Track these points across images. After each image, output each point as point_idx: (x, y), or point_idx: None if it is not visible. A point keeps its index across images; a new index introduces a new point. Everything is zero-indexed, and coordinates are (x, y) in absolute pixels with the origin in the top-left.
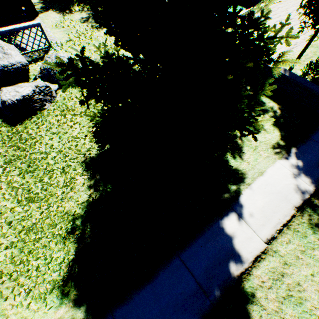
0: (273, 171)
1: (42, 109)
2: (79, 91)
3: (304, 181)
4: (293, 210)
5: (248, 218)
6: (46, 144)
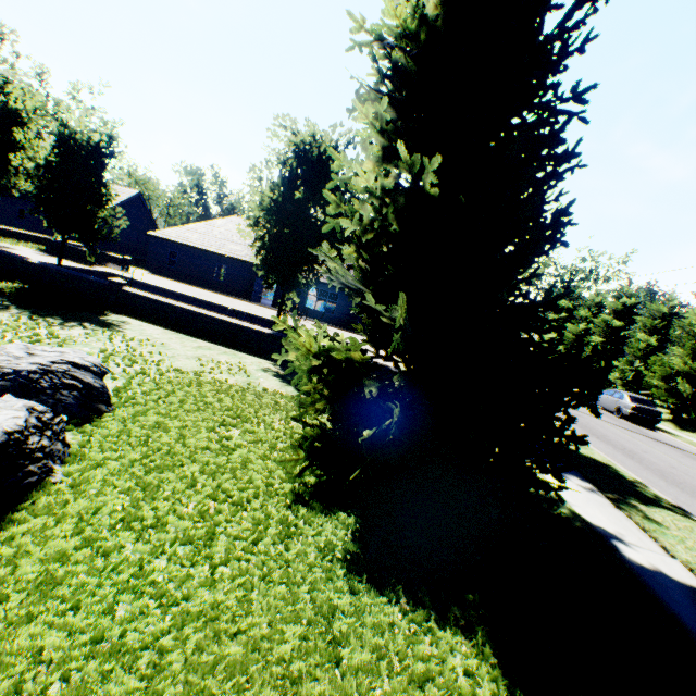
0: (552, 479)
1: (43, 485)
2: (141, 428)
3: (576, 480)
4: (618, 510)
5: (624, 538)
6: (180, 582)
